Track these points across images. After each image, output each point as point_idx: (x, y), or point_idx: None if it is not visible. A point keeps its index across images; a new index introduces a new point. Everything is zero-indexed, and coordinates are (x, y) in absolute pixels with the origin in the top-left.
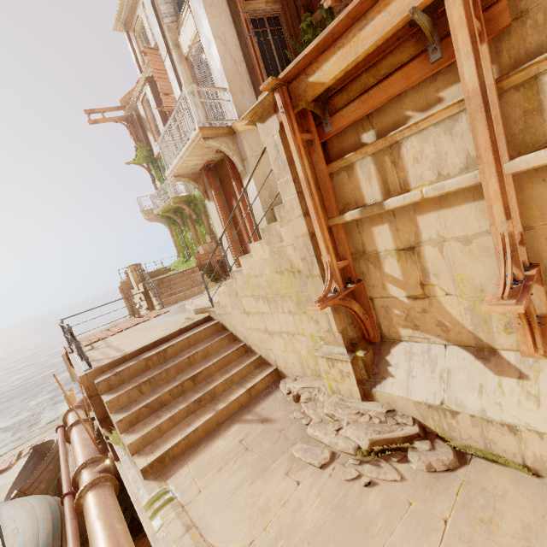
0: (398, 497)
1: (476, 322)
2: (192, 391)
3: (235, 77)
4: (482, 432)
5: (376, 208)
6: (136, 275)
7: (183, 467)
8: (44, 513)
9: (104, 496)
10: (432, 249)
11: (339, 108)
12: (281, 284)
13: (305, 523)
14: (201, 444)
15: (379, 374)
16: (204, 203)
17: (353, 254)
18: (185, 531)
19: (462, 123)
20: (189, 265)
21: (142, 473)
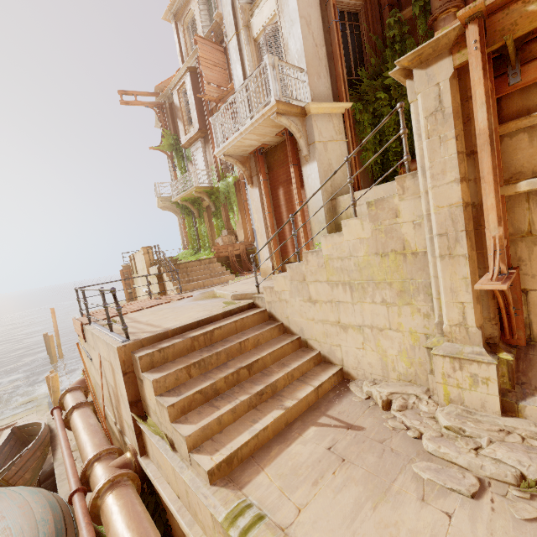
0: None
1: None
2: (248, 381)
3: (314, 59)
4: None
5: None
6: (148, 258)
7: (259, 474)
8: (42, 511)
9: (131, 498)
10: None
11: None
12: (380, 268)
13: None
14: (272, 446)
15: (530, 384)
16: (227, 197)
17: (509, 235)
18: None
19: None
20: (199, 257)
21: (208, 475)
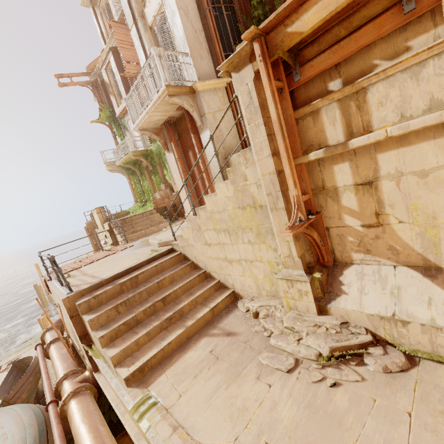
0: (362, 394)
1: (426, 245)
2: (163, 310)
3: (195, 44)
4: (431, 338)
5: (340, 148)
6: (101, 216)
7: (161, 376)
8: (29, 419)
9: (86, 402)
10: (389, 183)
11: (309, 59)
12: (243, 218)
13: (283, 420)
14: (175, 355)
15: (334, 292)
16: (160, 157)
17: (313, 190)
18: (172, 431)
19: (429, 69)
20: (146, 209)
21: (125, 381)
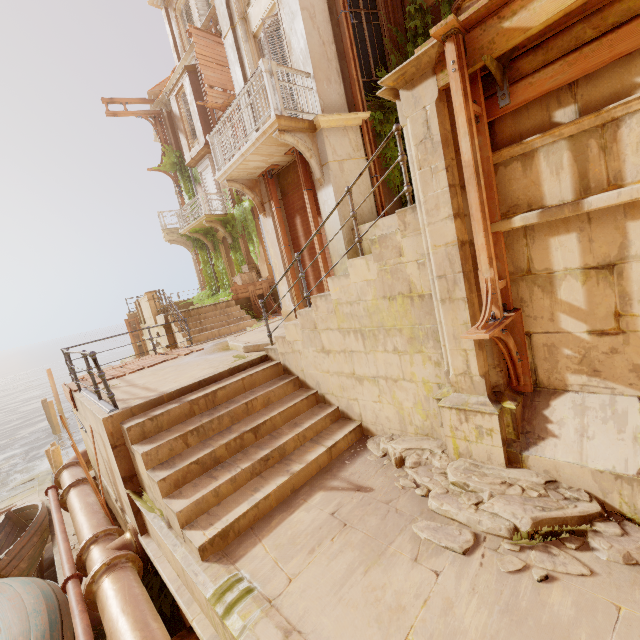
0: (596, 597)
1: None
2: (254, 446)
3: (322, 61)
4: None
5: (568, 209)
6: (154, 305)
7: (256, 546)
8: (35, 602)
9: (128, 581)
10: None
11: (528, 74)
12: (389, 313)
13: (467, 631)
14: (274, 515)
15: (534, 433)
16: (245, 225)
17: (510, 274)
18: (283, 637)
19: None
20: (217, 299)
21: (200, 551)
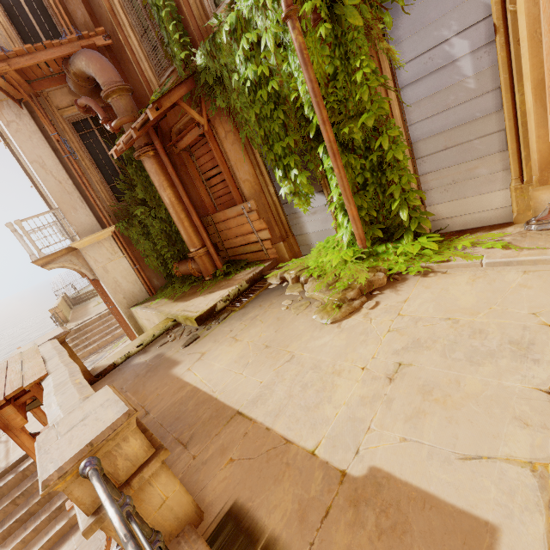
0: None
1: None
2: (58, 495)
3: (63, 196)
4: None
5: None
6: (59, 317)
7: None
8: None
9: None
10: None
11: None
12: None
13: None
14: (54, 549)
15: None
16: None
17: None
18: None
19: None
20: None
21: None
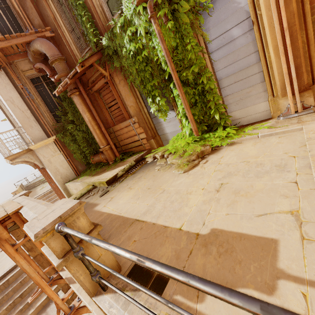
0: None
1: None
2: (20, 303)
3: (25, 119)
4: None
5: None
6: None
7: None
8: None
9: None
10: None
11: None
12: None
13: None
14: None
15: None
16: None
17: None
18: None
19: None
20: None
21: None
